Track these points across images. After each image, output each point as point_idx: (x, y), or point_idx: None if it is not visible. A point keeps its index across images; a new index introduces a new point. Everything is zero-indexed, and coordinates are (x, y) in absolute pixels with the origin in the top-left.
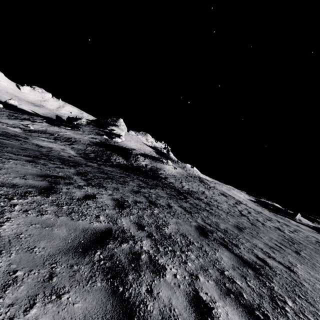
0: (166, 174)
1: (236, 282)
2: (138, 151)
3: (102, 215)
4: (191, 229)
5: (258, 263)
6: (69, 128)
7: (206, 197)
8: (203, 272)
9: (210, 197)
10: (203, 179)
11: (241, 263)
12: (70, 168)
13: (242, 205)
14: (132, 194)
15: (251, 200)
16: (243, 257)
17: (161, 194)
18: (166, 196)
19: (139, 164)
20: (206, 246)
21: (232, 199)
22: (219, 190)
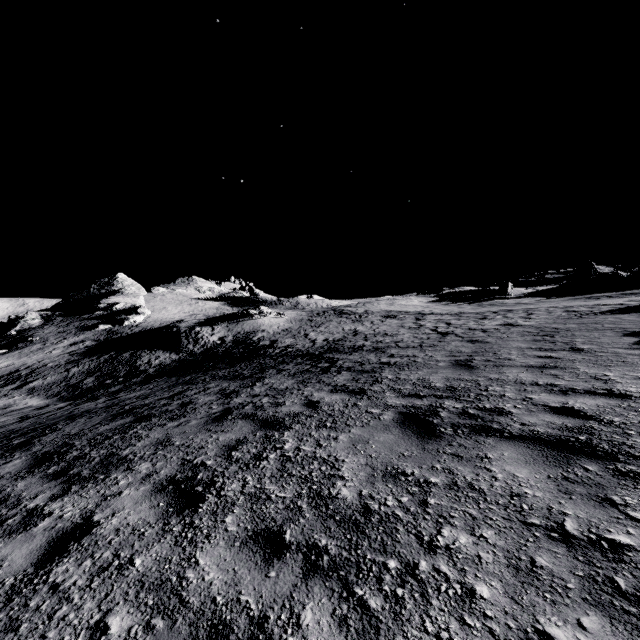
0: (270, 335)
1: (618, 542)
2: (192, 320)
3: (120, 604)
4: (393, 437)
5: (571, 426)
6: (2, 352)
7: (366, 338)
8: (537, 592)
9: (373, 334)
10: (340, 308)
11: (554, 456)
12: (10, 458)
13: (428, 318)
14: (212, 430)
15: (433, 302)
16: (538, 432)
17: (280, 386)
18: (294, 384)
19: (206, 344)
20: (458, 465)
21: (407, 315)
22: (377, 313)
